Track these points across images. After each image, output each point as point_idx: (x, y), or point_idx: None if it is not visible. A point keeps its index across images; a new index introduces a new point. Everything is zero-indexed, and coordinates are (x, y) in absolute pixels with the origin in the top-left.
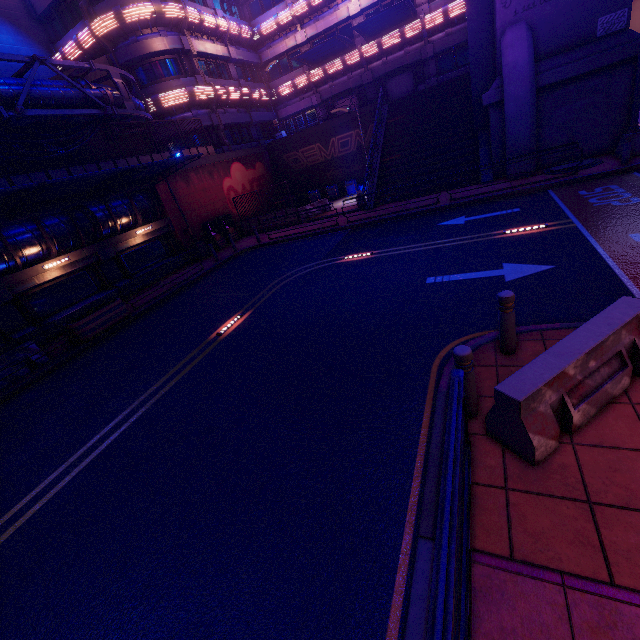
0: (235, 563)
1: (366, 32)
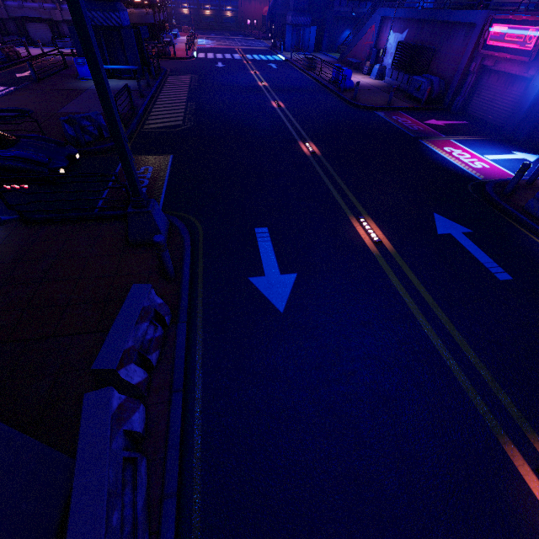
0: None
1: None
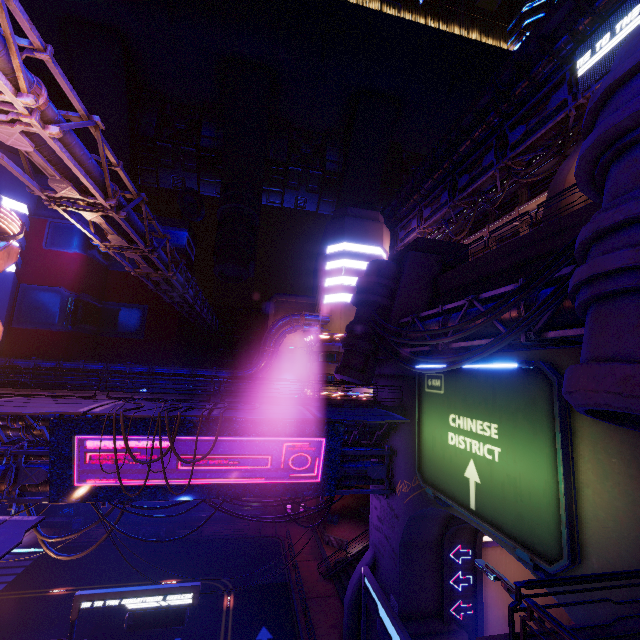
0: (58, 635)
1: None
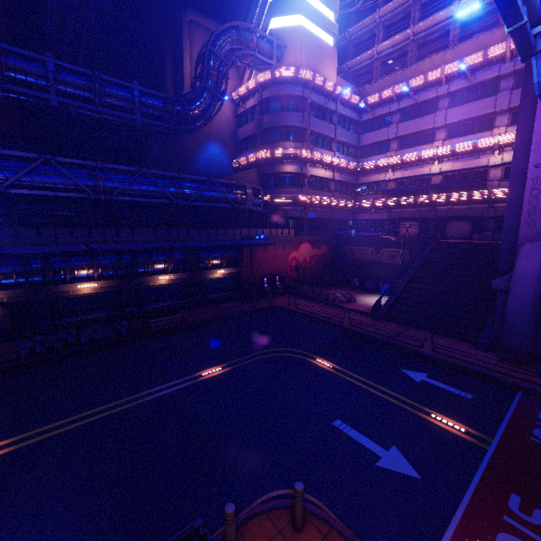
0: (76, 539)
1: (438, 187)
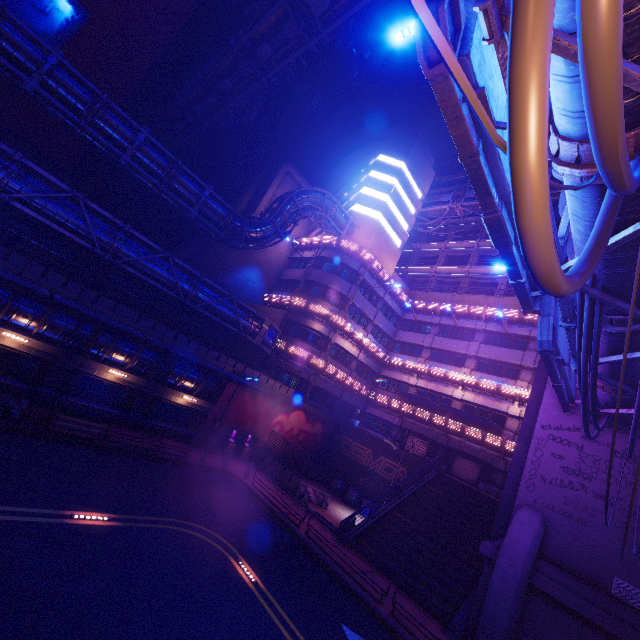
0: None
1: (456, 413)
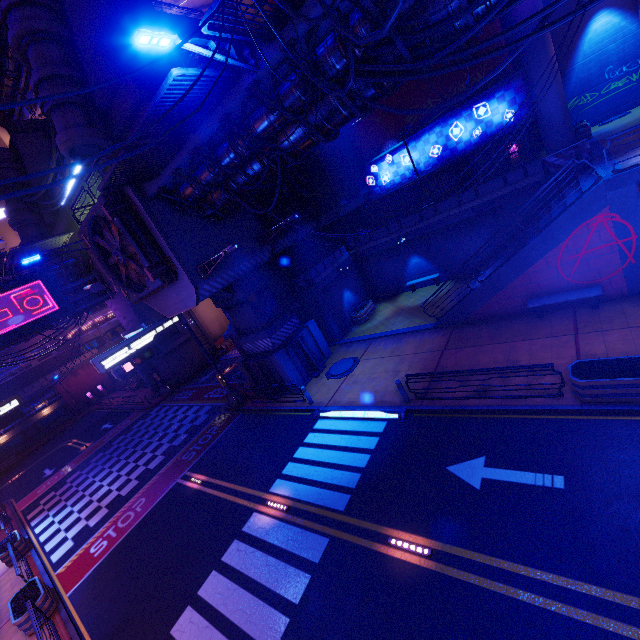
0: None
1: None
